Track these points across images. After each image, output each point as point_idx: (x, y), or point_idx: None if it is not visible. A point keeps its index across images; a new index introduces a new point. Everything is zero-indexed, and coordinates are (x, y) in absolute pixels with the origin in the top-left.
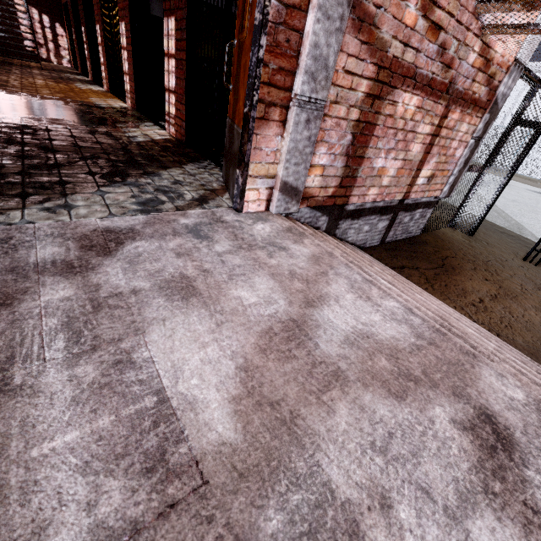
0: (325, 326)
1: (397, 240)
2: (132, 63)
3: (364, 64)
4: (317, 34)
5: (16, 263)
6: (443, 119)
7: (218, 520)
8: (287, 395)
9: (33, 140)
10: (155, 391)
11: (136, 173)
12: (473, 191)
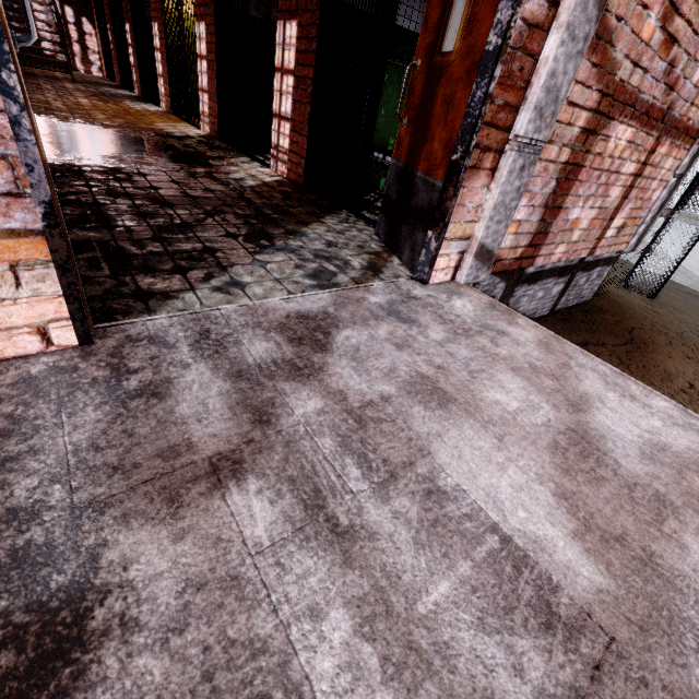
0: (610, 437)
1: (568, 307)
2: (215, 78)
3: (589, 92)
4: (557, 59)
5: (237, 365)
6: (650, 155)
7: (652, 683)
8: (626, 527)
9: (136, 190)
10: (491, 528)
11: (279, 233)
12: (657, 241)
